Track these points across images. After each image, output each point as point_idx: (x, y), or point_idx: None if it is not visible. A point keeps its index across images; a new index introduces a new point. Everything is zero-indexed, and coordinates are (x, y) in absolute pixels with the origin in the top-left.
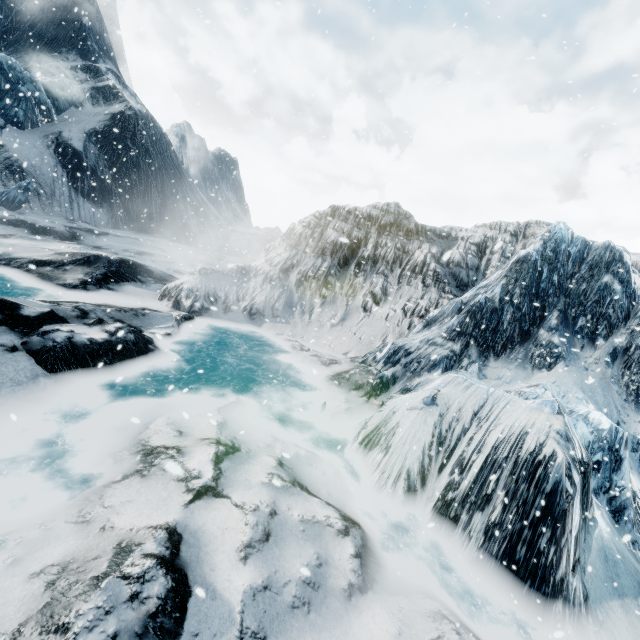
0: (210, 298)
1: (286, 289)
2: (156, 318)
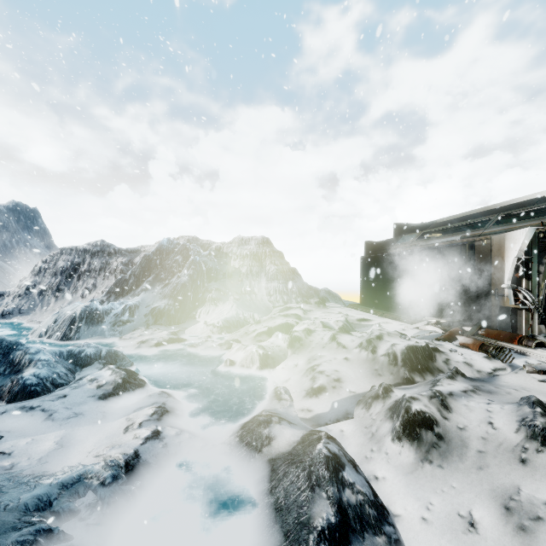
0: None
1: (31, 298)
2: None
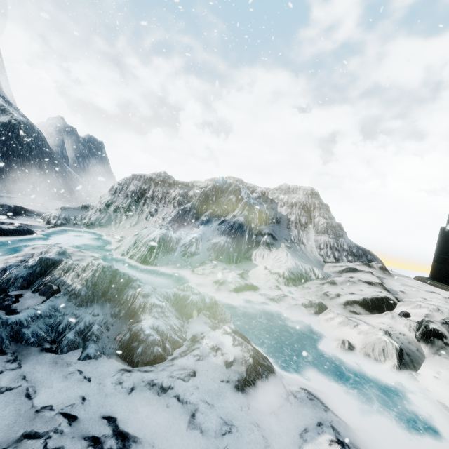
0: (66, 219)
1: (108, 214)
2: (37, 226)
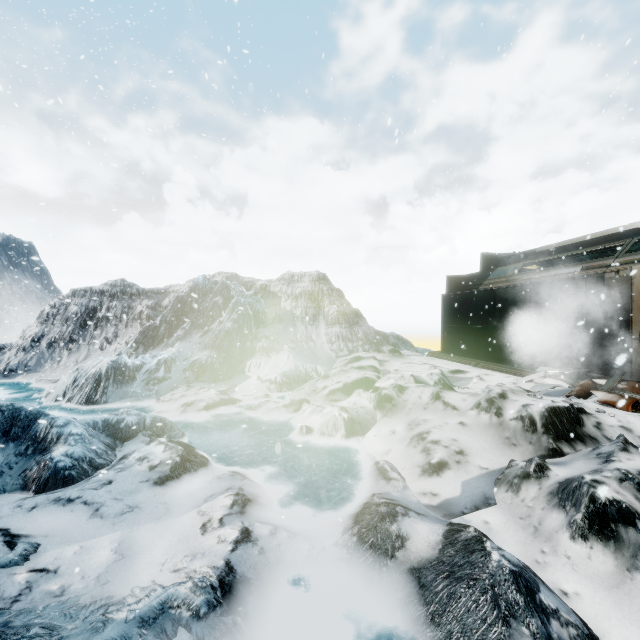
0: None
1: (38, 352)
2: None
